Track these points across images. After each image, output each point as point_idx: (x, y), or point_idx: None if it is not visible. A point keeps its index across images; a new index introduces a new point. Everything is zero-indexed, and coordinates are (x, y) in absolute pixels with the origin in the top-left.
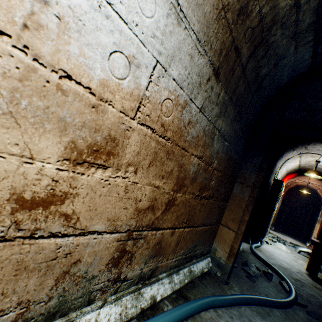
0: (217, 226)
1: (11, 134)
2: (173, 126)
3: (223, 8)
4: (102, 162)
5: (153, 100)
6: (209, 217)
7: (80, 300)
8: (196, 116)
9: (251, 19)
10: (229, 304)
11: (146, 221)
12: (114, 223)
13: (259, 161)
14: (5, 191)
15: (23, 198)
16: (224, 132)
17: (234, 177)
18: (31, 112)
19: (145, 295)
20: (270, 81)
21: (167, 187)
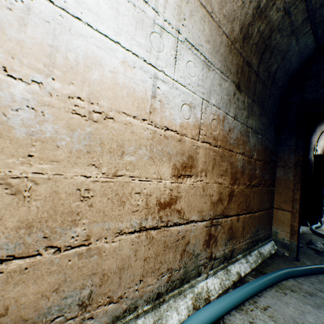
0: (271, 211)
1: (152, 168)
2: (220, 136)
3: (232, 43)
4: (188, 173)
5: (205, 124)
6: (262, 203)
7: (193, 272)
8: (233, 124)
9: (253, 39)
10: (306, 273)
11: (218, 210)
12: (201, 214)
13: (294, 143)
14: (154, 200)
15: (161, 203)
16: (255, 128)
17: (274, 163)
18: (157, 154)
19: (232, 271)
20: (281, 72)
21: (226, 183)
